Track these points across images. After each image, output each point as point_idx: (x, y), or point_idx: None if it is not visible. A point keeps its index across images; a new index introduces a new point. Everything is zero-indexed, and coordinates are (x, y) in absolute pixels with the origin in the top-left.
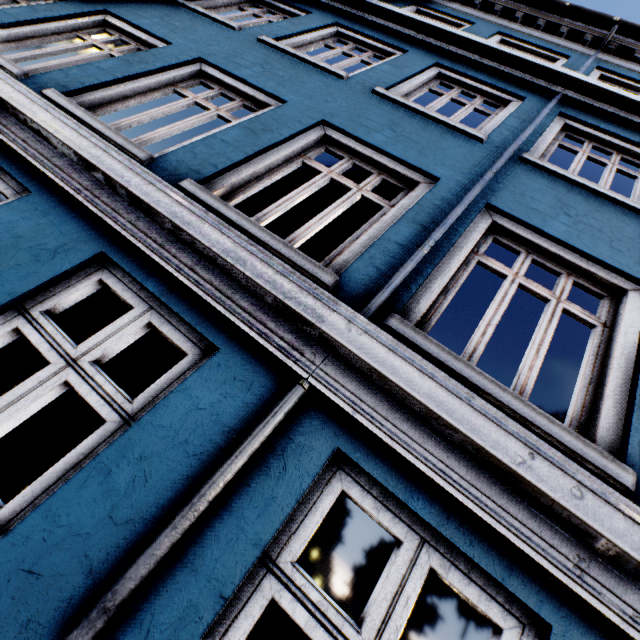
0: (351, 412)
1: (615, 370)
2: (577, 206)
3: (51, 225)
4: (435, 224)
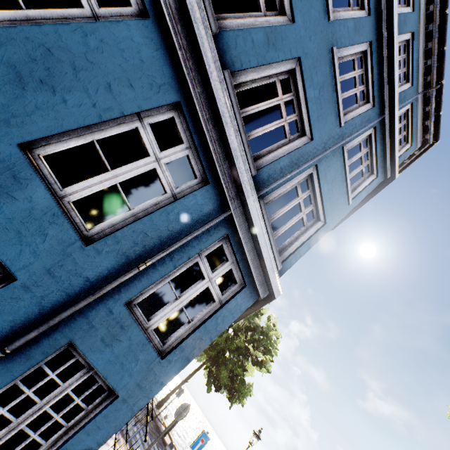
0: (237, 227)
1: (298, 242)
2: (337, 182)
3: (159, 62)
4: (296, 164)
